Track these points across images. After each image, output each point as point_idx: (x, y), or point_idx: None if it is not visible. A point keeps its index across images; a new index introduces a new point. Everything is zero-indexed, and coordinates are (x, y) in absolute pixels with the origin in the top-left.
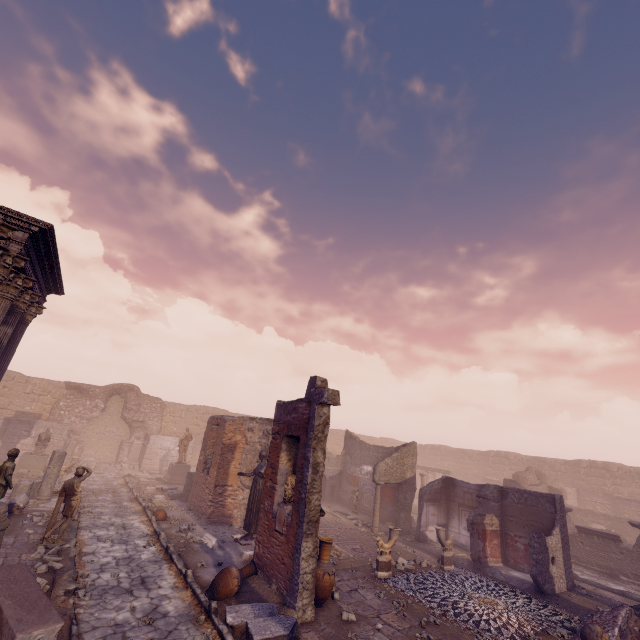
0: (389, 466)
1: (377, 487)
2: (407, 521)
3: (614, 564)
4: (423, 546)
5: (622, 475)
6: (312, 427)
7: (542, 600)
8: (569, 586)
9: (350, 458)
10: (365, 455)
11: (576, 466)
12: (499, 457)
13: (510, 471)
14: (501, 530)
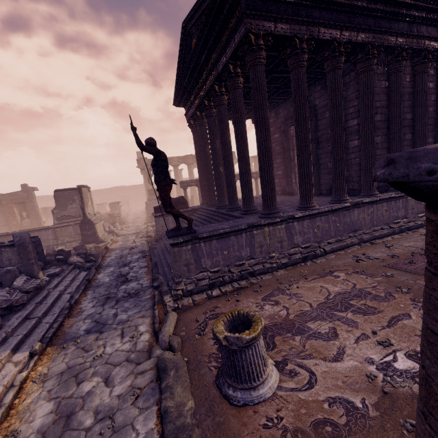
0: None
1: None
2: None
3: None
4: None
5: None
6: (33, 197)
7: None
8: None
9: None
10: None
11: None
12: (38, 199)
13: (45, 204)
14: None
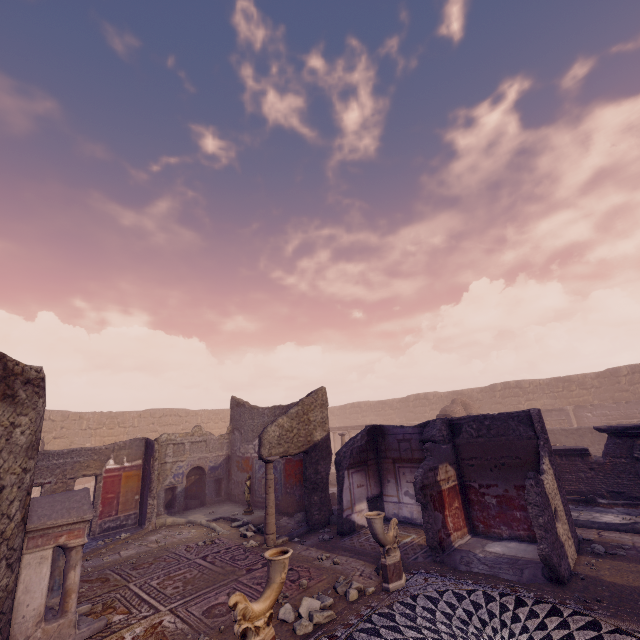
0: (285, 429)
1: (267, 467)
2: (324, 505)
3: (585, 485)
4: (350, 543)
5: (534, 389)
6: None
7: (575, 604)
8: (577, 546)
9: (239, 434)
10: (258, 424)
11: (492, 391)
12: (419, 400)
13: (431, 411)
14: (460, 483)
